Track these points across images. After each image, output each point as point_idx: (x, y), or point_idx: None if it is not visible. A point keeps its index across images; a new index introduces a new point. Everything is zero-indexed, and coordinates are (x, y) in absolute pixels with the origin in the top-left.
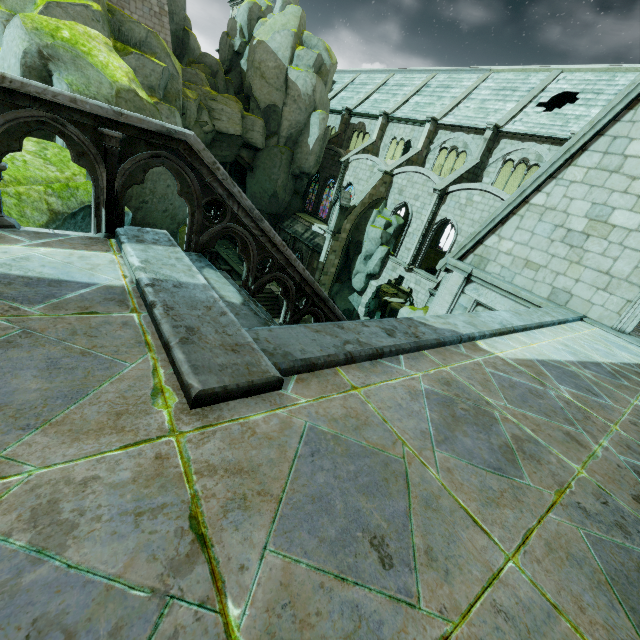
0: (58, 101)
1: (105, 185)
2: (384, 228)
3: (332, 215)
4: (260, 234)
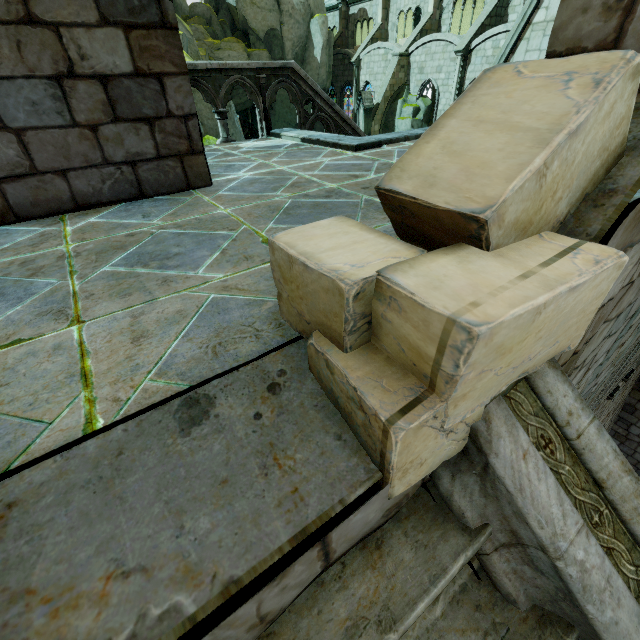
0: (243, 67)
1: (262, 107)
2: (413, 116)
3: (358, 122)
4: (335, 116)
